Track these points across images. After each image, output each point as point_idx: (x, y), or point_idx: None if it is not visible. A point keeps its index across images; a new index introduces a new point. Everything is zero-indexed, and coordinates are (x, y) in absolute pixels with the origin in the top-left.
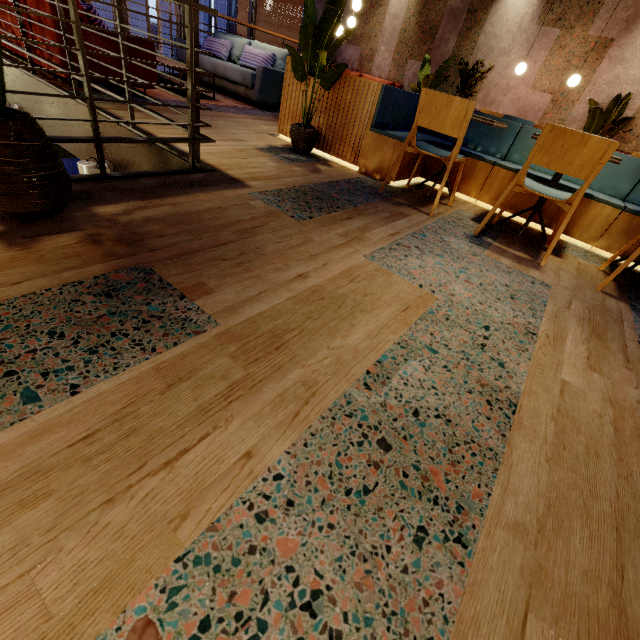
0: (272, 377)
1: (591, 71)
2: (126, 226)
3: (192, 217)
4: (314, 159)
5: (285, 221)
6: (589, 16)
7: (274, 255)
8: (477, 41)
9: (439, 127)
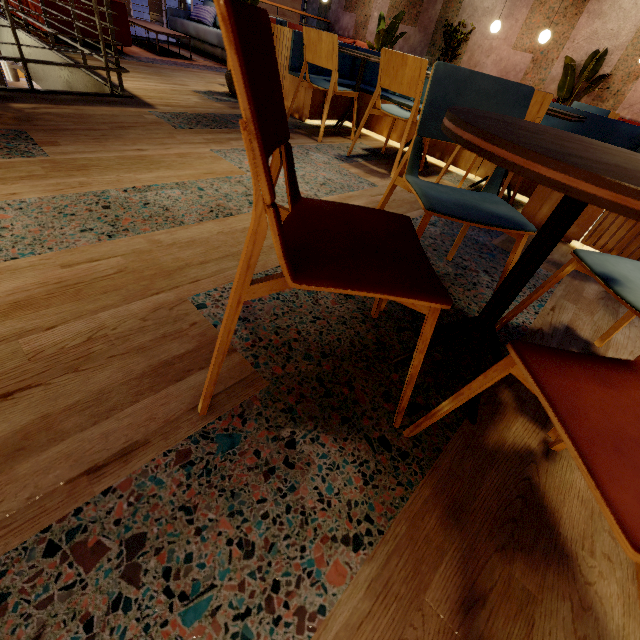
0: (61, 177)
1: (570, 27)
2: (27, 114)
3: (84, 116)
4: None
5: (163, 127)
6: None
7: (130, 139)
8: (462, 2)
9: (319, 61)
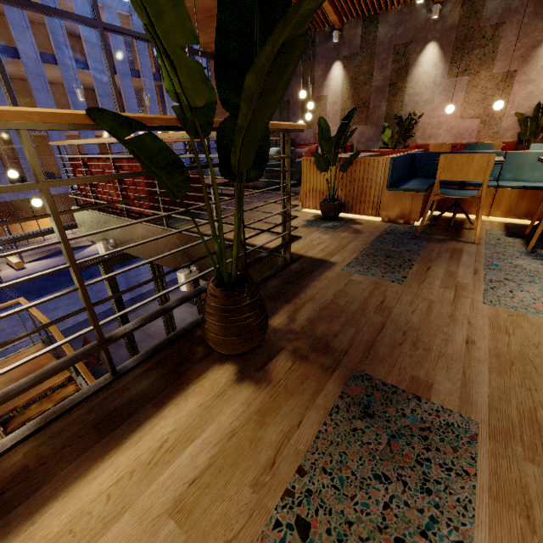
0: None
1: (506, 95)
2: (305, 333)
3: (334, 307)
4: (344, 221)
5: (393, 288)
6: (489, 62)
7: (425, 326)
8: (403, 101)
9: (463, 177)
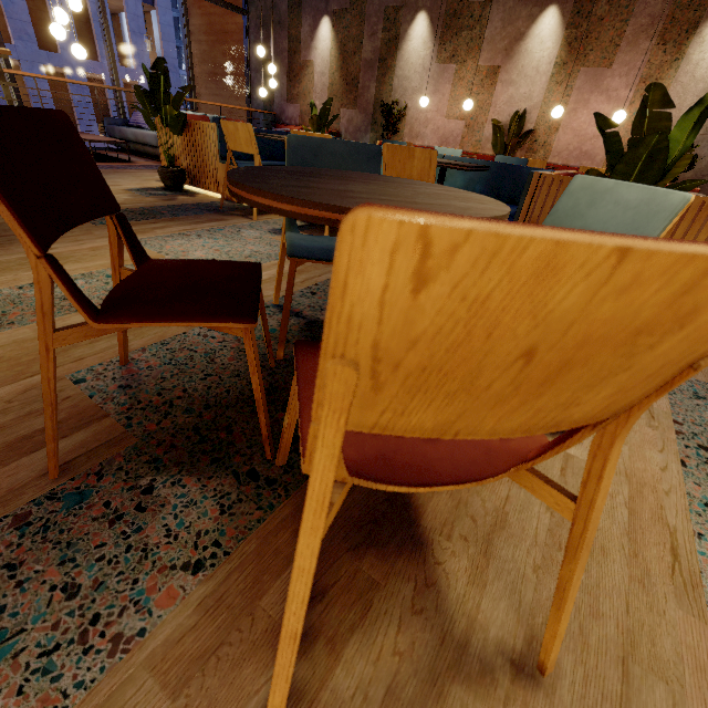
0: None
1: (490, 95)
2: None
3: None
4: (182, 193)
5: (81, 225)
6: (476, 50)
7: None
8: (393, 84)
9: (240, 148)
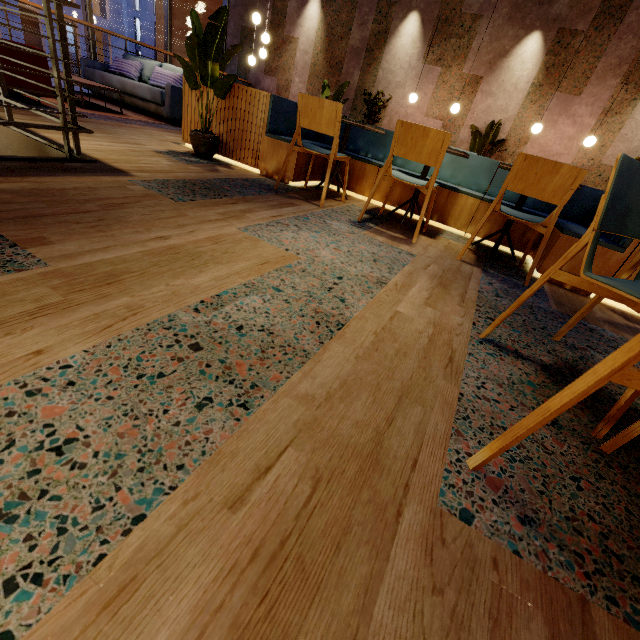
0: (93, 302)
1: (469, 102)
2: None
3: (54, 192)
4: (216, 163)
5: (162, 201)
6: (461, 58)
7: (138, 223)
8: (377, 75)
9: (317, 127)
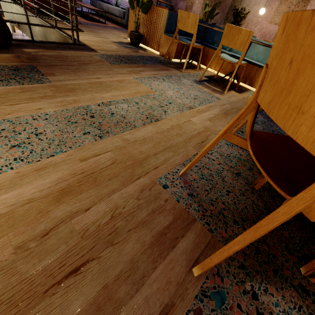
0: (62, 97)
1: None
2: (33, 55)
3: (63, 57)
4: (139, 48)
5: (105, 63)
6: None
7: (91, 71)
8: None
9: (186, 29)
